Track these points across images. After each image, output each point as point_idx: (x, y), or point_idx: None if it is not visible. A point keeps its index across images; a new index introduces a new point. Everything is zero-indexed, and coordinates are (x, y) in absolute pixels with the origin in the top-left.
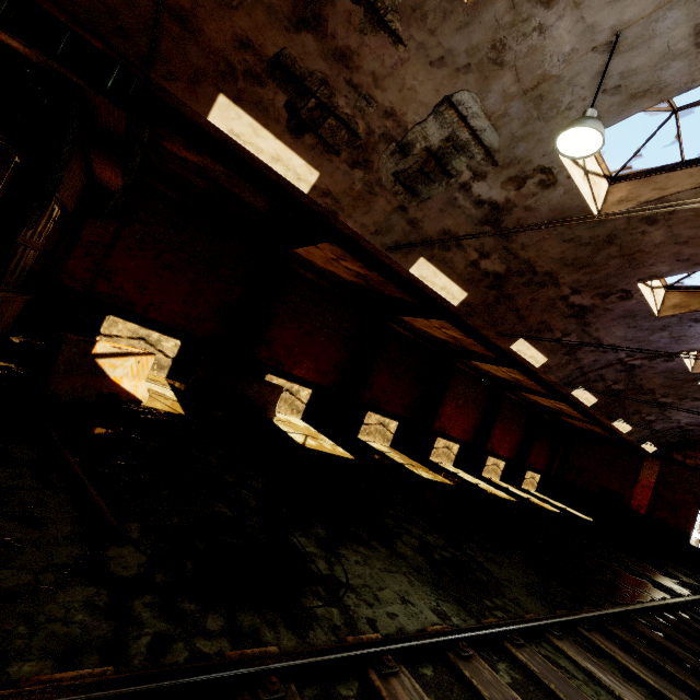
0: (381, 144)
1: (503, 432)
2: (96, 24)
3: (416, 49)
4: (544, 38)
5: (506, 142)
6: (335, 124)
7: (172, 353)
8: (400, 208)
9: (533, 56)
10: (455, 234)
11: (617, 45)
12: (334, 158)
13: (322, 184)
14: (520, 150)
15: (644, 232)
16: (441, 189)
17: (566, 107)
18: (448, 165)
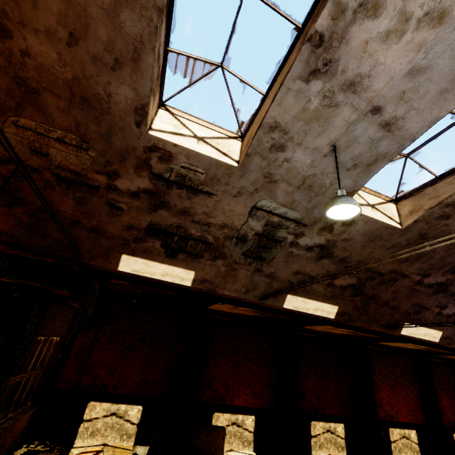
0: (226, 242)
1: (450, 400)
2: (51, 250)
3: (222, 194)
4: (291, 163)
5: (304, 213)
6: (193, 243)
7: (136, 419)
8: (257, 270)
9: (290, 172)
10: (304, 271)
11: (337, 149)
12: (200, 259)
13: (198, 277)
14: (316, 213)
15: (446, 224)
16: (278, 250)
17: (329, 184)
18: (275, 237)
